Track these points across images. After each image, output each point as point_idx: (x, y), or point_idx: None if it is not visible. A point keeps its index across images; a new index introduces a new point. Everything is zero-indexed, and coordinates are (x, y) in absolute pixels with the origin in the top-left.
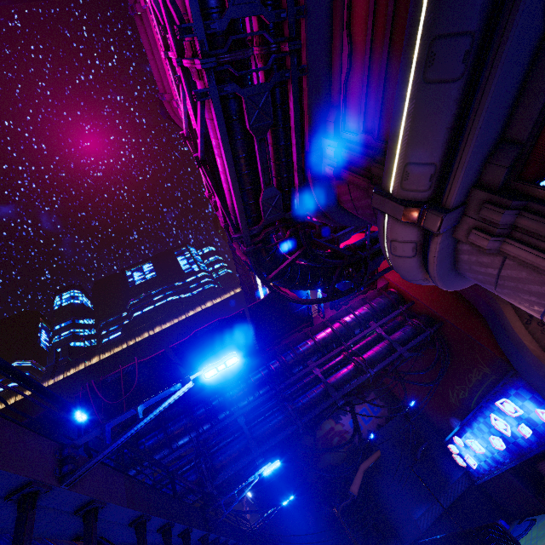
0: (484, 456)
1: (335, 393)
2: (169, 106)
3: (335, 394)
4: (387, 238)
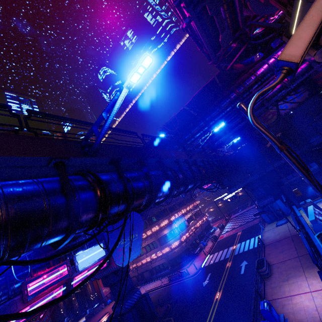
0: None
1: (267, 103)
2: None
3: (267, 104)
4: None
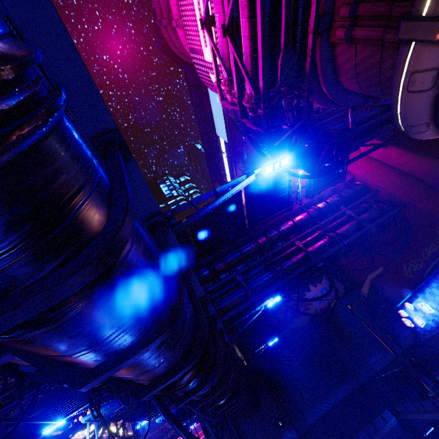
0: (433, 315)
1: (314, 258)
2: (165, 32)
3: (314, 259)
4: (408, 72)
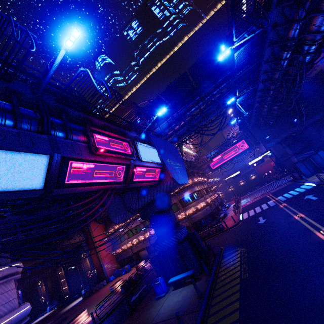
0: None
1: None
2: None
3: None
4: None
